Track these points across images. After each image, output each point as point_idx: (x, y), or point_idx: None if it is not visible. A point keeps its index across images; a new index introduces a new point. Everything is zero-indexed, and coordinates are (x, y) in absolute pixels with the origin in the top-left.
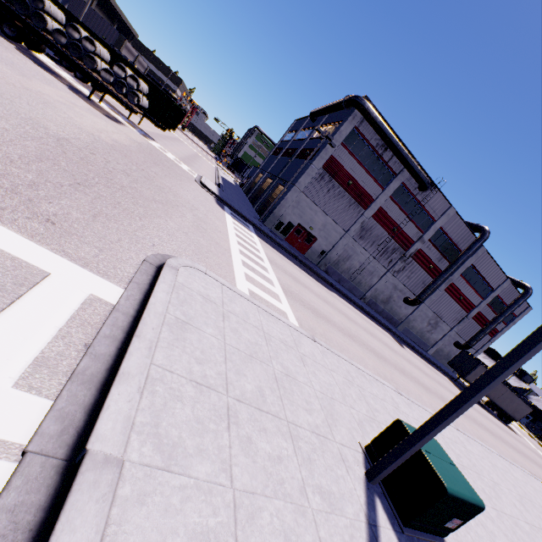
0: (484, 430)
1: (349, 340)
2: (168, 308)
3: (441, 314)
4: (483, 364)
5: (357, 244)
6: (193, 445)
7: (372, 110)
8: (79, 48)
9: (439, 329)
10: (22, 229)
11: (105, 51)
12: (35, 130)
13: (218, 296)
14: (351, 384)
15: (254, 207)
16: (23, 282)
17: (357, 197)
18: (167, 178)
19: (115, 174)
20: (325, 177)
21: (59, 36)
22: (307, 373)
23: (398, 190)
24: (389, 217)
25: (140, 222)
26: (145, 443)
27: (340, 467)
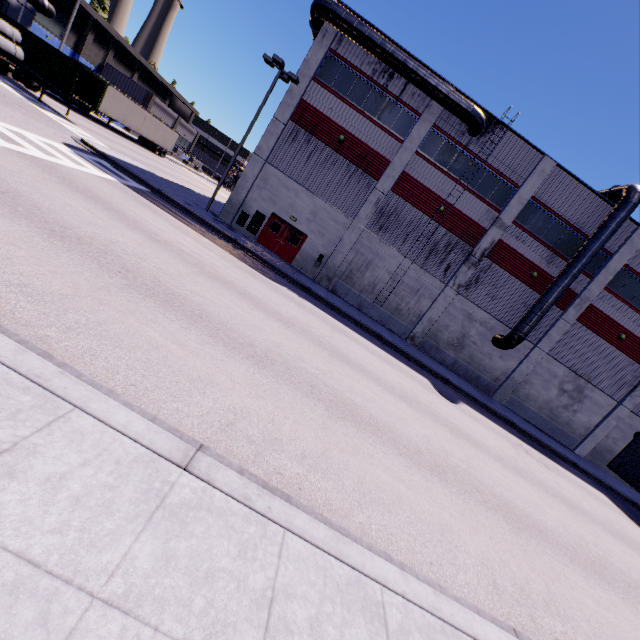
0: (626, 599)
1: (7, 217)
2: None
3: (585, 371)
4: None
5: (378, 240)
6: None
7: (341, 9)
8: None
9: (588, 402)
10: None
11: None
12: None
13: None
14: None
15: None
16: None
17: (360, 161)
18: None
19: None
20: (300, 135)
21: None
22: None
23: (431, 140)
24: (424, 188)
25: None
26: None
27: None
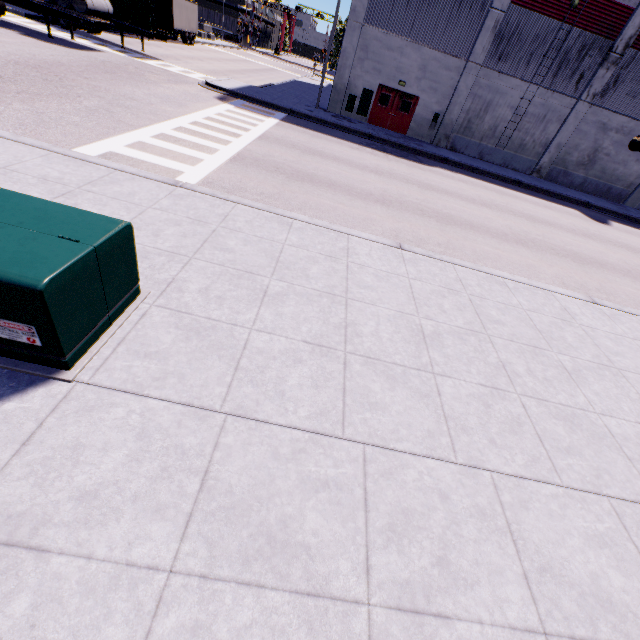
0: None
1: (366, 204)
2: None
3: None
4: None
5: (497, 74)
6: None
7: None
8: None
9: None
10: None
11: None
12: None
13: None
14: (194, 224)
15: None
16: None
17: None
18: (112, 81)
19: None
20: None
21: None
22: None
23: None
24: None
25: None
26: None
27: None
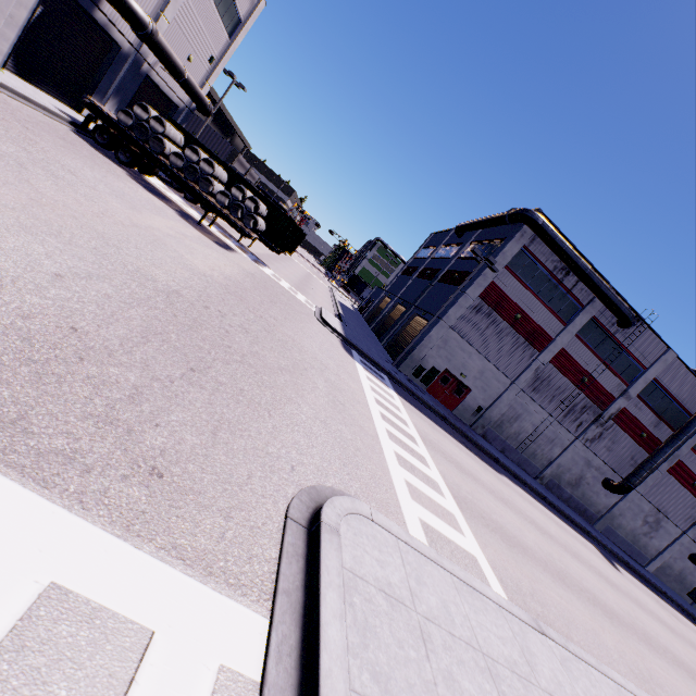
0: None
1: (562, 588)
2: (350, 670)
3: (664, 508)
4: None
5: (529, 398)
6: None
7: (548, 226)
8: (195, 170)
9: (662, 531)
10: (113, 513)
11: (223, 171)
12: (142, 288)
13: (402, 578)
14: None
15: (381, 342)
16: (104, 694)
17: (528, 335)
18: (287, 322)
19: (233, 336)
20: (483, 309)
21: (176, 159)
22: None
23: (587, 325)
24: (575, 362)
25: (269, 421)
26: None
27: None
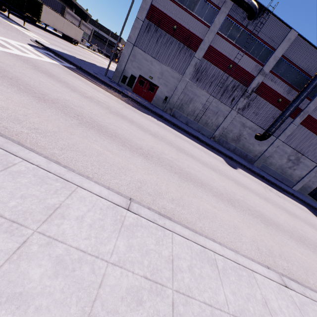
0: (314, 252)
1: (17, 92)
2: None
3: (302, 150)
4: None
5: (196, 86)
6: None
7: None
8: None
9: (302, 165)
10: None
11: None
12: None
13: None
14: None
15: None
16: None
17: (185, 41)
18: None
19: None
20: (151, 27)
21: None
22: None
23: (226, 25)
24: (221, 55)
25: None
26: None
27: None
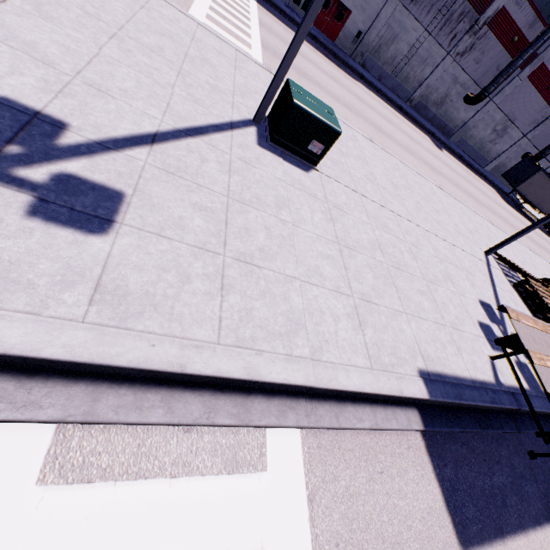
0: (499, 219)
1: (340, 106)
2: None
3: (514, 116)
4: (544, 171)
5: (407, 13)
6: (71, 26)
7: None
8: None
9: (506, 137)
10: None
11: None
12: None
13: None
14: None
15: None
16: None
17: None
18: None
19: None
20: None
21: None
22: (235, 73)
23: None
24: None
25: None
26: (27, 5)
27: (226, 104)
